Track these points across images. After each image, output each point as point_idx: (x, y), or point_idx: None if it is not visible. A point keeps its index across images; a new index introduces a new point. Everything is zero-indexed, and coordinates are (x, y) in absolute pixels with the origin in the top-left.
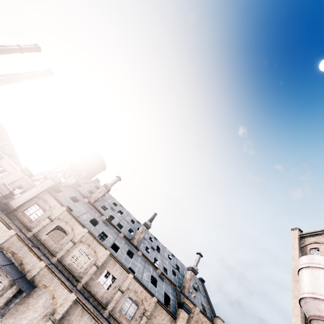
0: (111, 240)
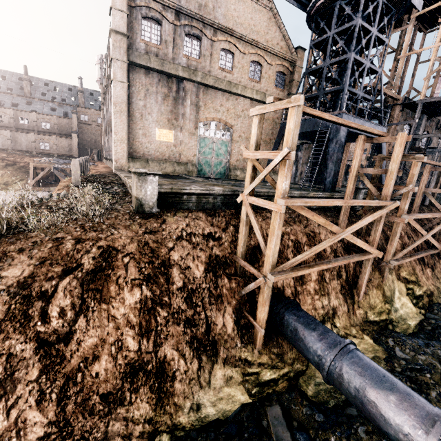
0: (9, 103)
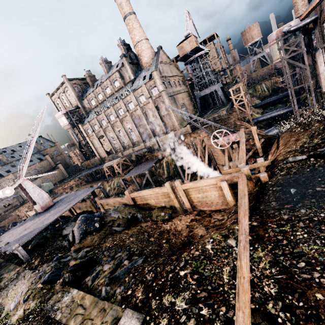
0: (3, 172)
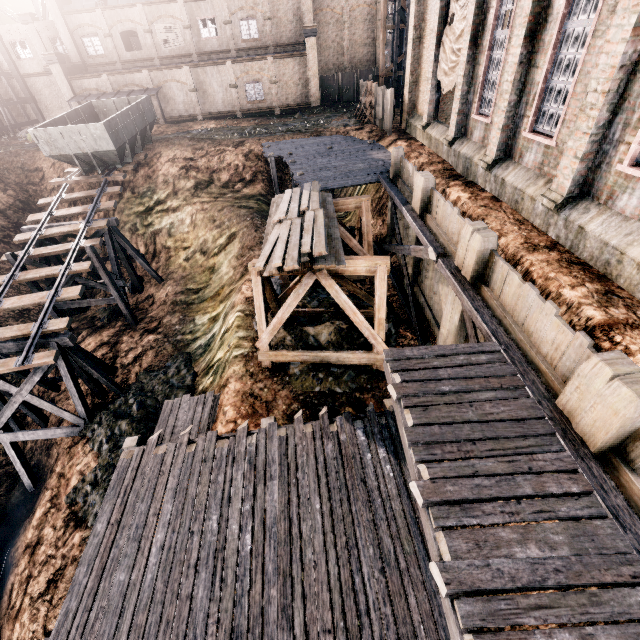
0: None
